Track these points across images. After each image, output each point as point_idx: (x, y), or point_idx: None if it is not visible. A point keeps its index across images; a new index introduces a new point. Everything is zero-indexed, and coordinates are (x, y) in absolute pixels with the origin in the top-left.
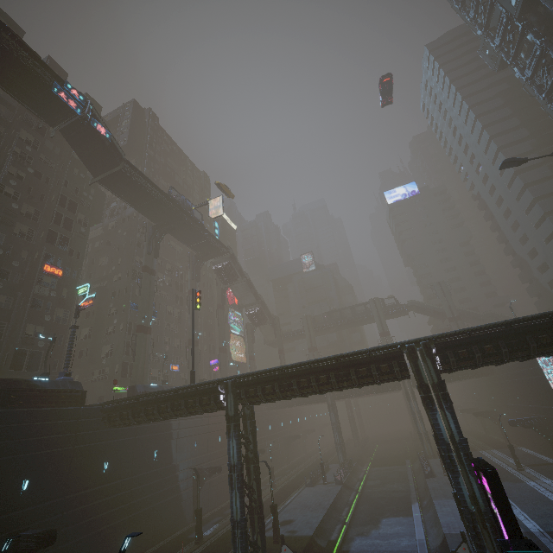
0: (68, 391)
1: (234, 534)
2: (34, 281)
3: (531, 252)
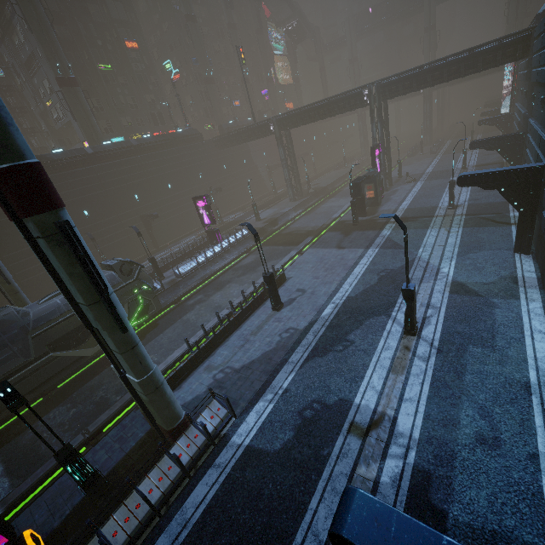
0: (194, 135)
1: (287, 184)
2: (128, 60)
3: None
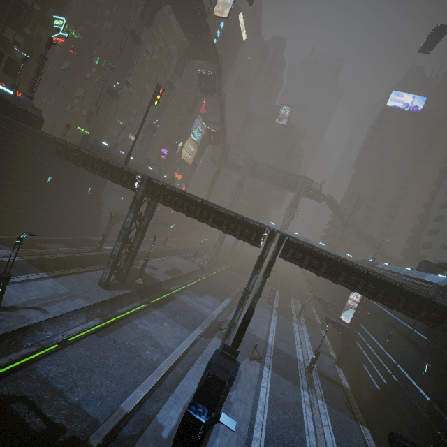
0: (28, 113)
1: (110, 260)
2: None
3: (439, 217)
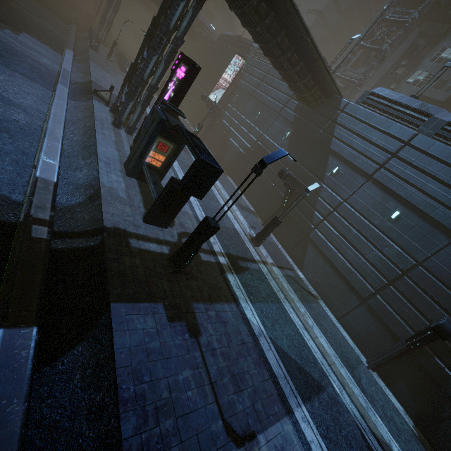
0: None
1: None
2: None
3: None
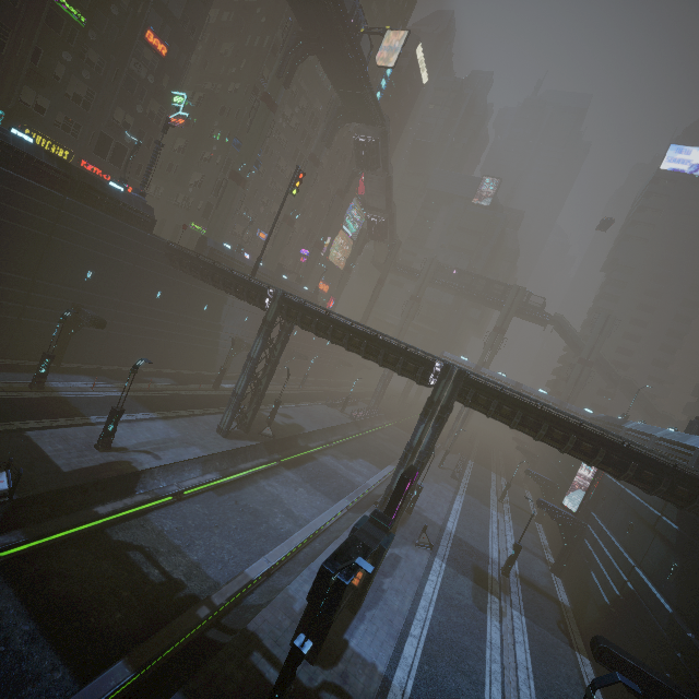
0: (139, 213)
1: (232, 400)
2: (131, 49)
3: None
